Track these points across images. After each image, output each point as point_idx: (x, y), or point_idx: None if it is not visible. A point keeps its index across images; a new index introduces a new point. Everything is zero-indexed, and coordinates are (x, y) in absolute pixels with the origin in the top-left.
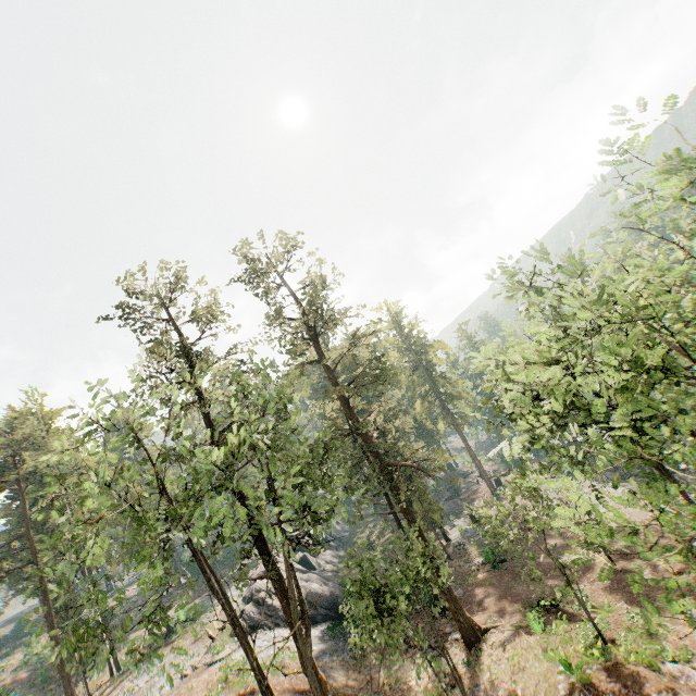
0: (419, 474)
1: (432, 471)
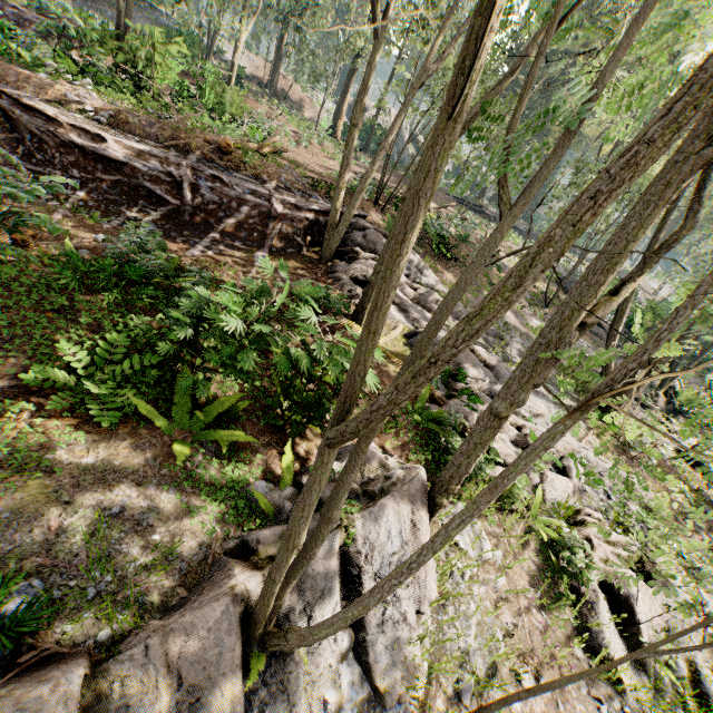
0: None
1: None
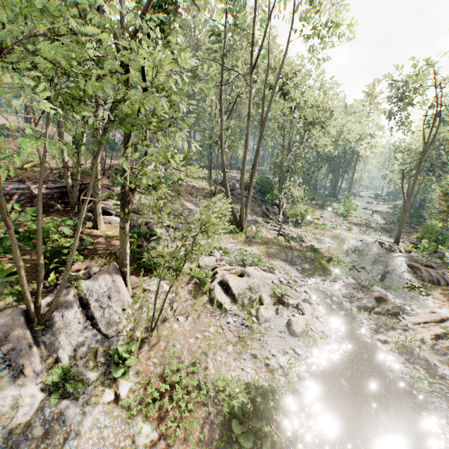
0: None
1: None
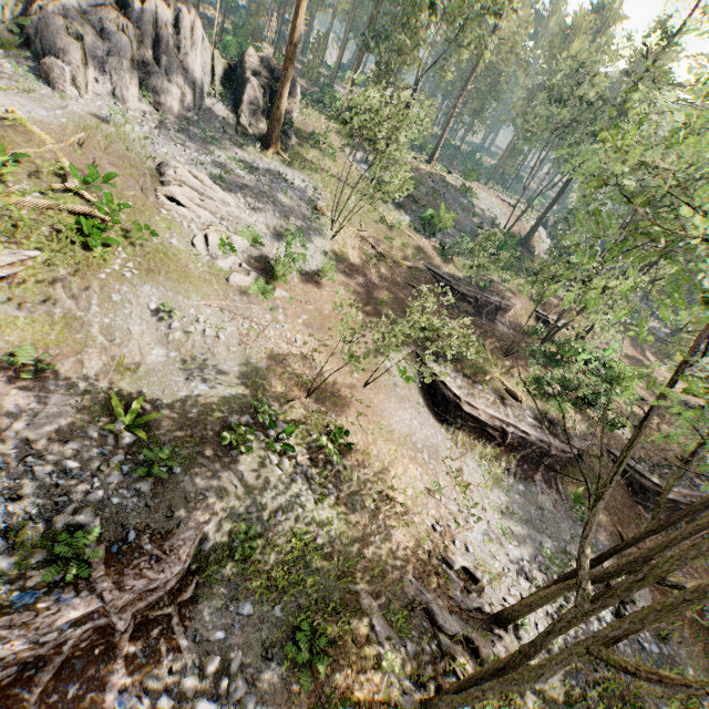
0: None
1: None
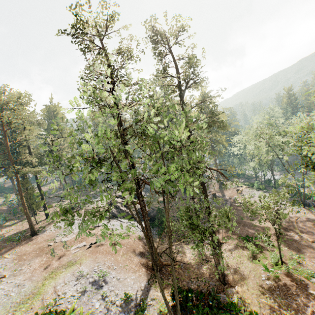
0: (222, 176)
1: (229, 176)
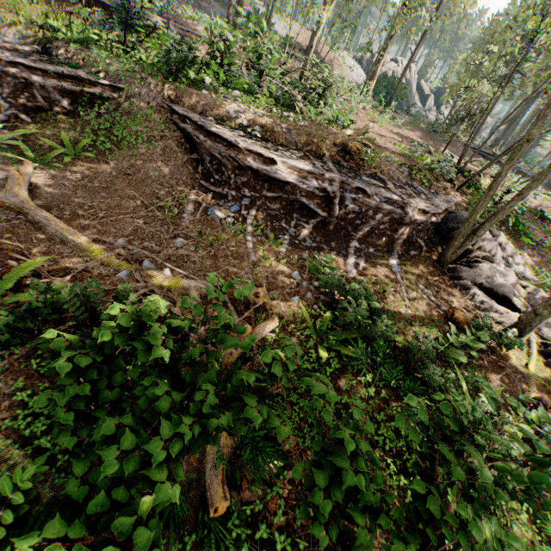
0: None
1: None
